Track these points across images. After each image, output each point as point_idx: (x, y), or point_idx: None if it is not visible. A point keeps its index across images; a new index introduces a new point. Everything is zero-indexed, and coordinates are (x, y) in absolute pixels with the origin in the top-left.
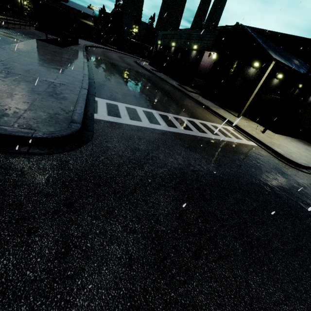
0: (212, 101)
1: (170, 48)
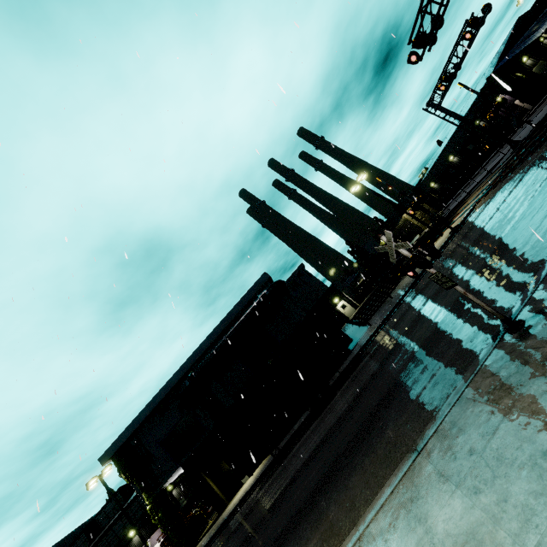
0: None
1: (451, 164)
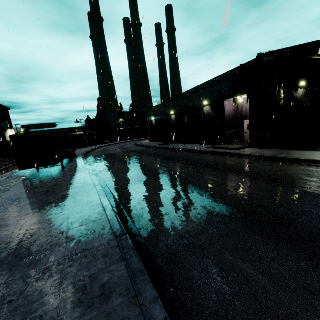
0: (276, 147)
1: (169, 117)
